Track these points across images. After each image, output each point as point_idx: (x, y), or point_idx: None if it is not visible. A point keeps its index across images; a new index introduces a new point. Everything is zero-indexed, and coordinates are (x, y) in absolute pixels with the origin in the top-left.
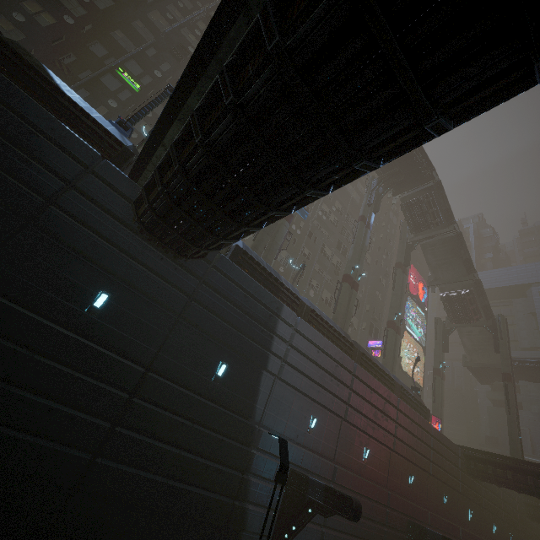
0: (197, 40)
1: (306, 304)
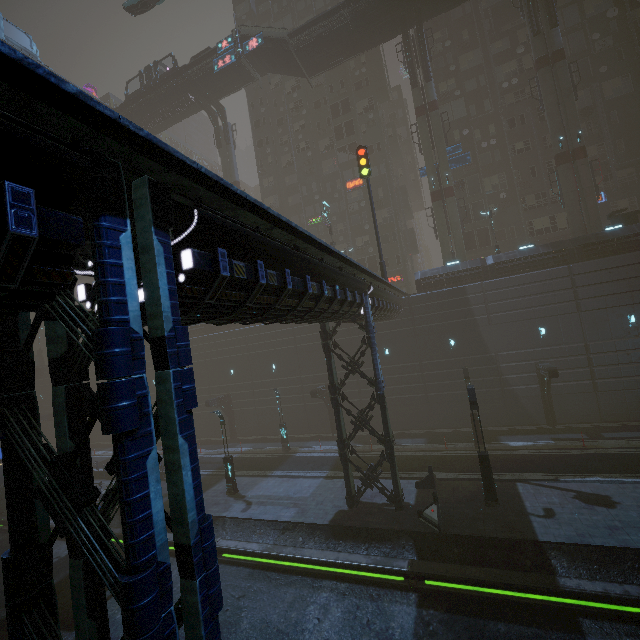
0: (305, 141)
1: (487, 265)
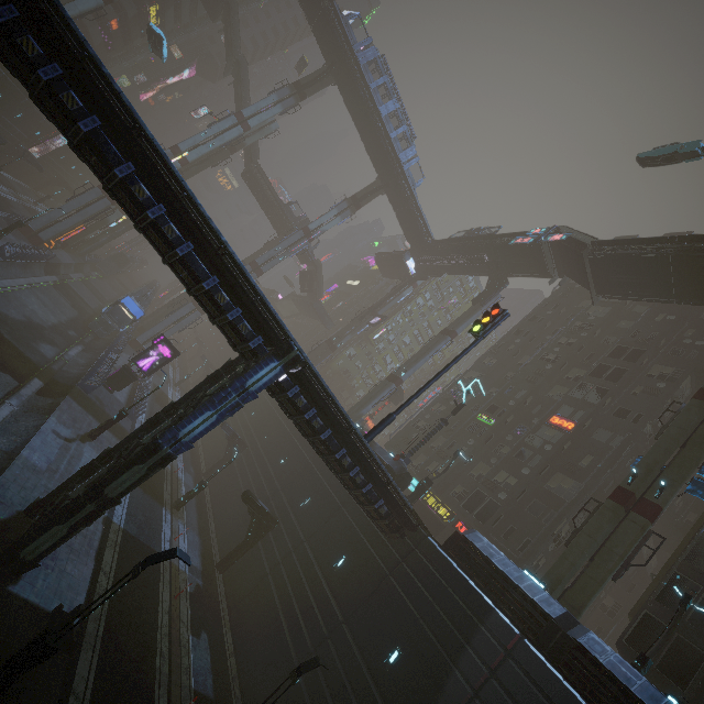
0: (557, 355)
1: (562, 629)
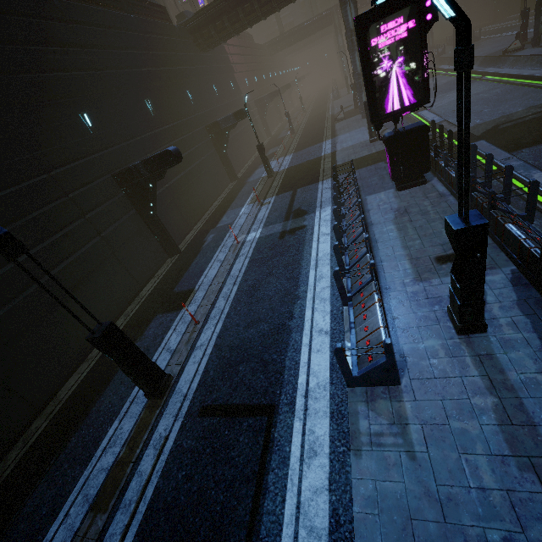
0: None
1: None
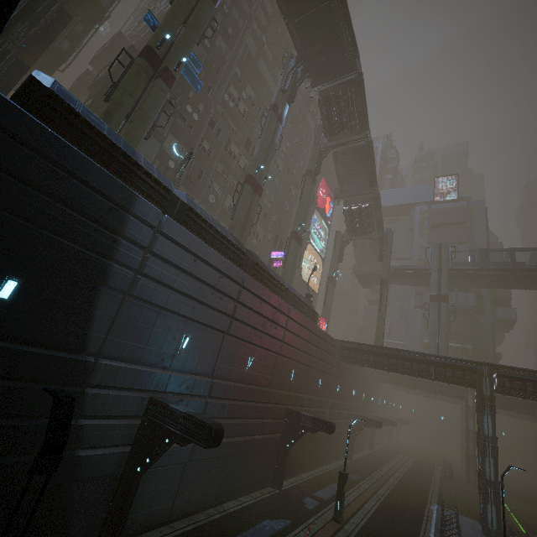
0: None
1: (181, 199)
